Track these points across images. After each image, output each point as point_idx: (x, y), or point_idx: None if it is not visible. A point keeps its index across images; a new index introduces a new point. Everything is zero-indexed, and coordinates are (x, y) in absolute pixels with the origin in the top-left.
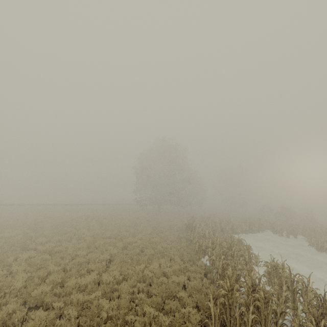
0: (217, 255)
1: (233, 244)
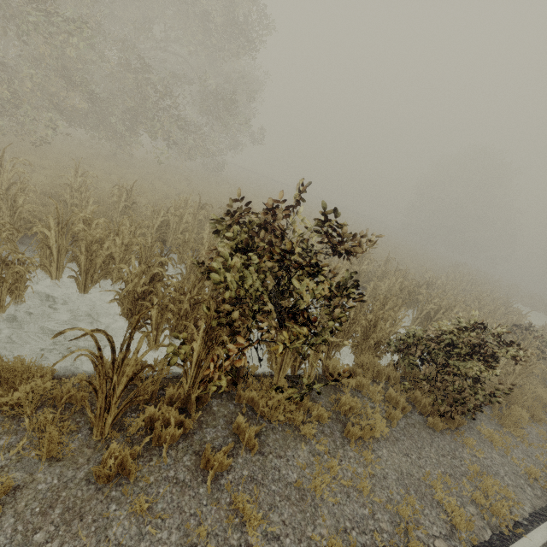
0: (462, 276)
1: (484, 285)
